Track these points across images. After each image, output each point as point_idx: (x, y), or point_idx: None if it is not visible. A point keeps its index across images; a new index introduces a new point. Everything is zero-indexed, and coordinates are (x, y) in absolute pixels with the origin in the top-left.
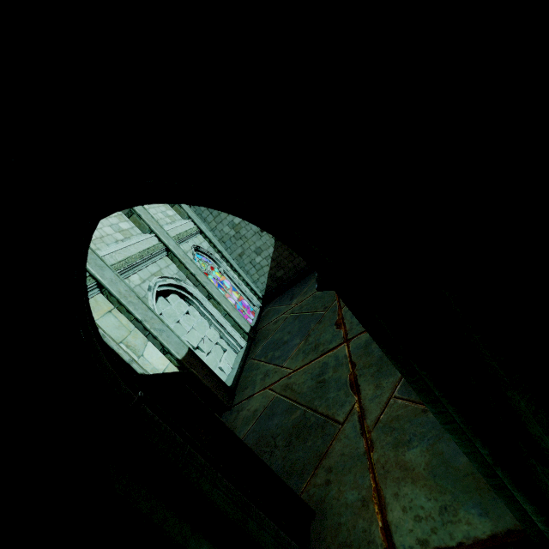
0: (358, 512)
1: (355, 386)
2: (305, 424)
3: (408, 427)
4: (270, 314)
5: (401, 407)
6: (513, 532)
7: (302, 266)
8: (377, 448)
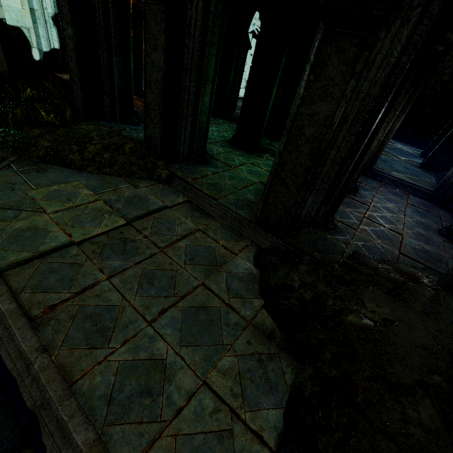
0: None
1: None
2: None
3: None
4: None
5: None
6: None
7: None
8: None
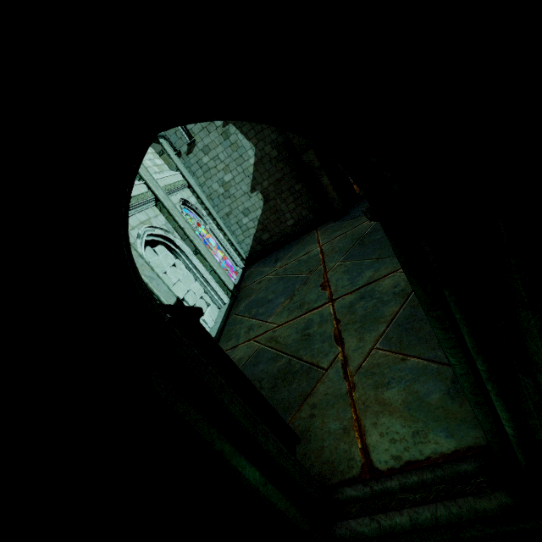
0: (340, 438)
1: (339, 339)
2: (291, 370)
3: (388, 372)
4: (253, 275)
5: (382, 357)
6: (473, 448)
7: (288, 231)
8: (359, 388)
